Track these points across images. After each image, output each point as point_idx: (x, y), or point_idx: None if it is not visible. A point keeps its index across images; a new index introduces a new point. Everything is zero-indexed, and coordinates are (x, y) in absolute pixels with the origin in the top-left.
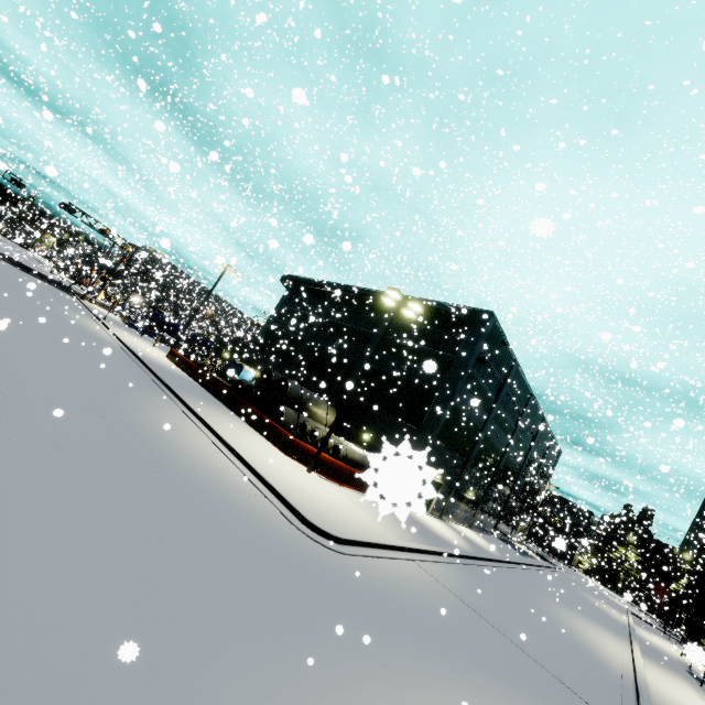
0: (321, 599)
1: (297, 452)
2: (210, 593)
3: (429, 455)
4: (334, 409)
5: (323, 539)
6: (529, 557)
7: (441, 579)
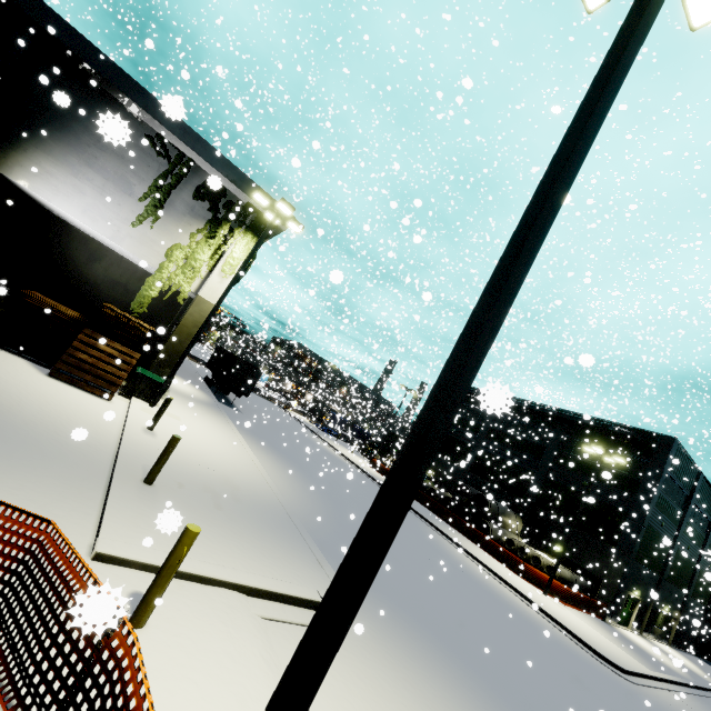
0: None
1: (527, 574)
2: (624, 710)
3: (627, 573)
4: (520, 518)
5: (615, 669)
6: None
7: None
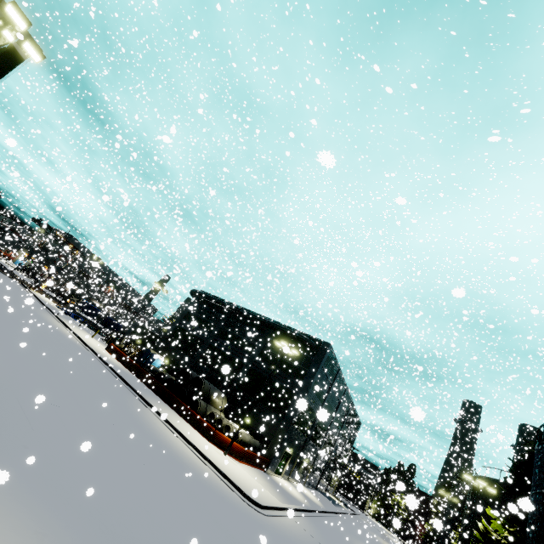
0: (273, 541)
1: (216, 439)
2: (246, 539)
3: (287, 435)
4: (226, 398)
5: (256, 506)
6: (339, 506)
7: (305, 528)
